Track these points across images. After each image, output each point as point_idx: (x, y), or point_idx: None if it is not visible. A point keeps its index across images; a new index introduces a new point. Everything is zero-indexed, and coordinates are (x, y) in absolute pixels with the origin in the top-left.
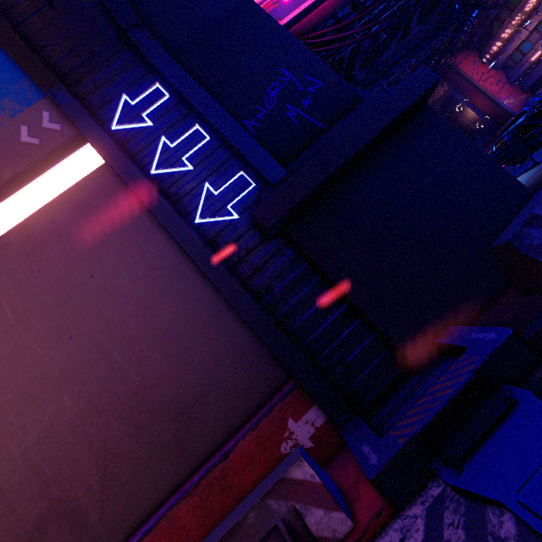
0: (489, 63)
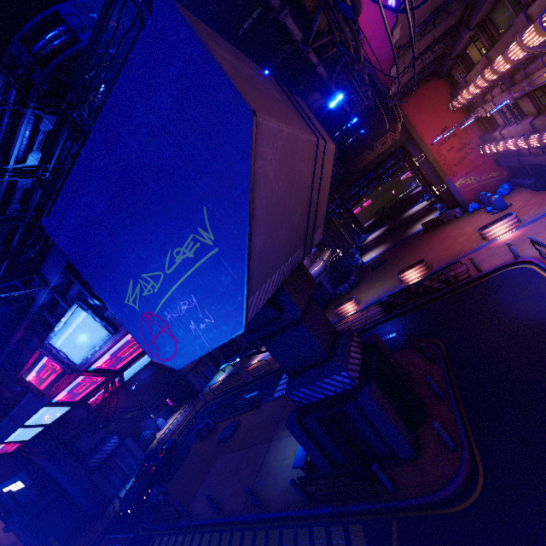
0: (463, 109)
